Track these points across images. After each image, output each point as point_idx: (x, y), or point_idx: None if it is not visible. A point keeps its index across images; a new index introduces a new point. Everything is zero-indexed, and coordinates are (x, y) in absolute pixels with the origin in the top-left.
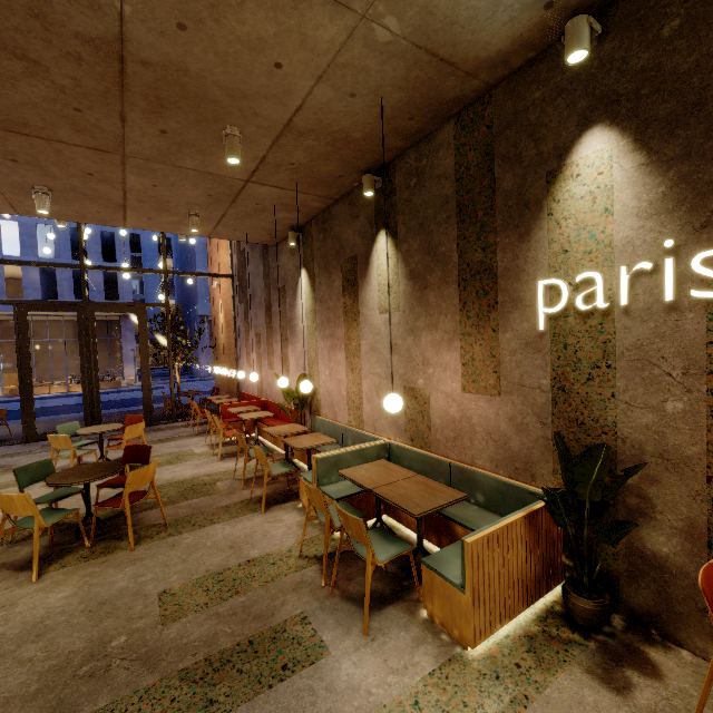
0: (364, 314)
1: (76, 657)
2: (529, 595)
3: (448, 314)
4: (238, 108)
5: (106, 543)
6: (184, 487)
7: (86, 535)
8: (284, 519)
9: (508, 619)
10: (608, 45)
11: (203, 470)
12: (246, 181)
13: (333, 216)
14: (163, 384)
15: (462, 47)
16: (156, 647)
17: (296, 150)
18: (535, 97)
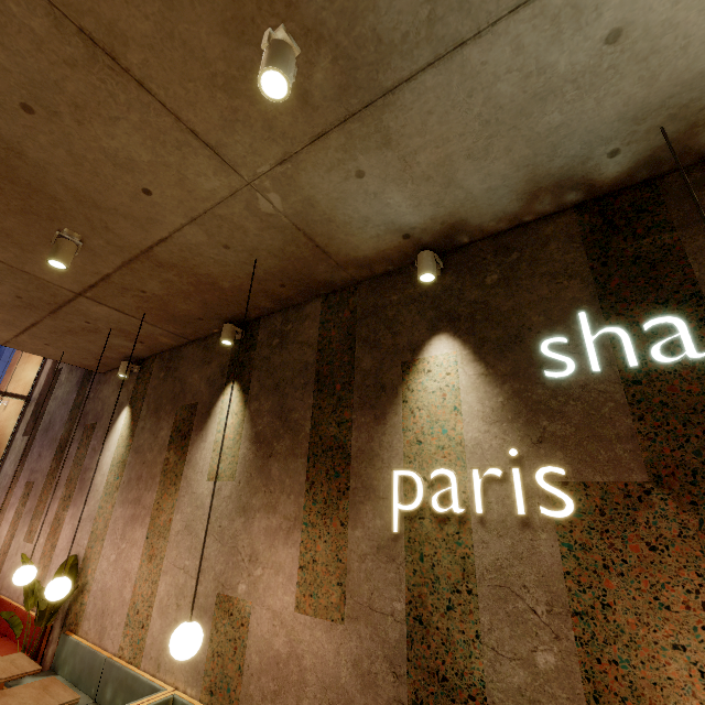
0: (189, 478)
1: None
2: None
3: (291, 494)
4: (86, 216)
5: None
6: None
7: None
8: None
9: None
10: (449, 277)
11: None
12: (78, 293)
13: (183, 356)
14: None
15: (336, 242)
16: None
17: (152, 279)
18: (393, 299)
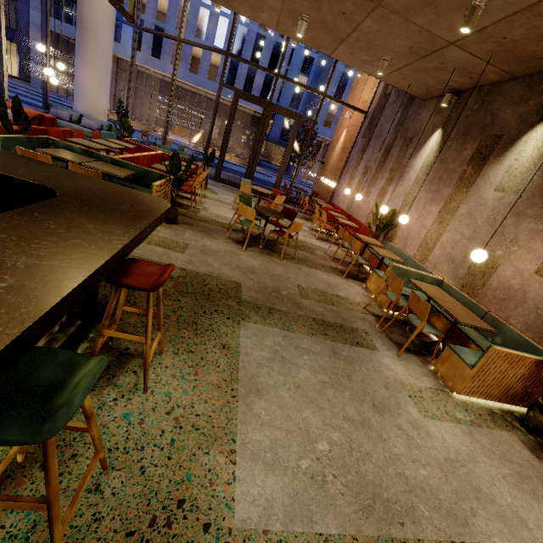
0: (479, 186)
1: (269, 288)
2: (504, 397)
3: None
4: None
5: (268, 250)
6: (298, 243)
7: (258, 242)
8: (355, 287)
9: (483, 398)
10: None
11: (307, 240)
12: (451, 43)
13: (501, 92)
14: (271, 175)
15: None
16: (300, 303)
17: (520, 27)
18: None
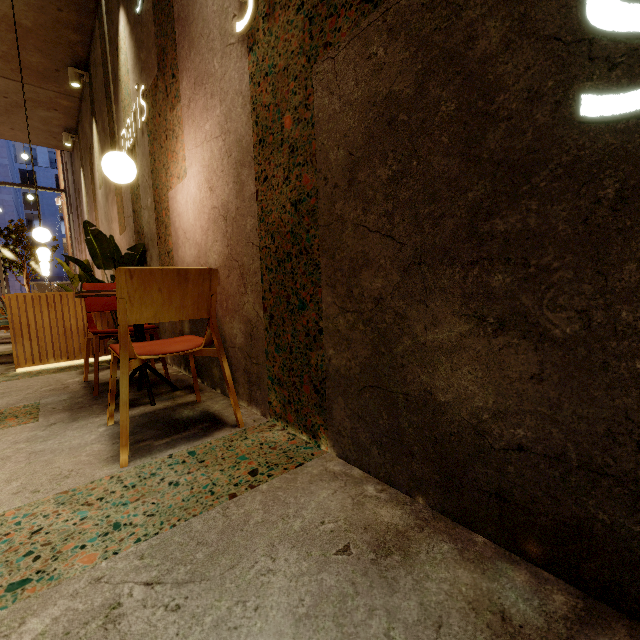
0: (97, 194)
1: None
2: None
3: None
4: None
5: None
6: None
7: None
8: None
9: (67, 359)
10: None
11: None
12: None
13: (82, 114)
14: None
15: None
16: None
17: None
18: None
